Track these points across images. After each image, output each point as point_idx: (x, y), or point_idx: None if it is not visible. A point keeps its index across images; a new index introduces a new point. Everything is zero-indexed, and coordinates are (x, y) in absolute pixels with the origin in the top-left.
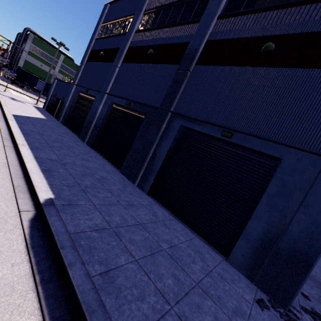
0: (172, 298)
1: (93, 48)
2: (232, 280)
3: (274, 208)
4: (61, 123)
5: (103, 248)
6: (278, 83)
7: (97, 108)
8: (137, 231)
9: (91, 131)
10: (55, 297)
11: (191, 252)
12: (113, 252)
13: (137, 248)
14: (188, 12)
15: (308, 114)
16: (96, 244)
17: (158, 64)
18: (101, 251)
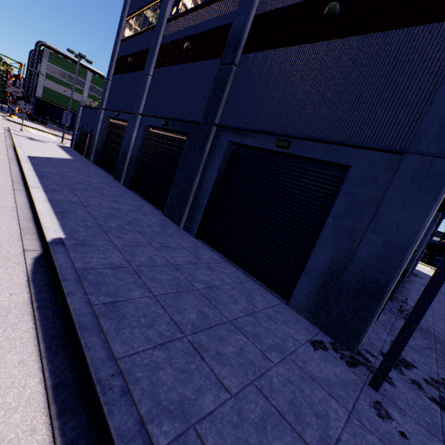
0: (189, 329)
1: (119, 55)
2: (286, 321)
3: (341, 232)
4: (93, 162)
5: (114, 283)
6: (345, 60)
7: (130, 135)
8: (166, 271)
9: (126, 167)
10: (51, 320)
11: (236, 293)
12: (126, 287)
13: (160, 286)
14: None
15: (383, 97)
16: (107, 279)
17: (197, 63)
18: (111, 286)
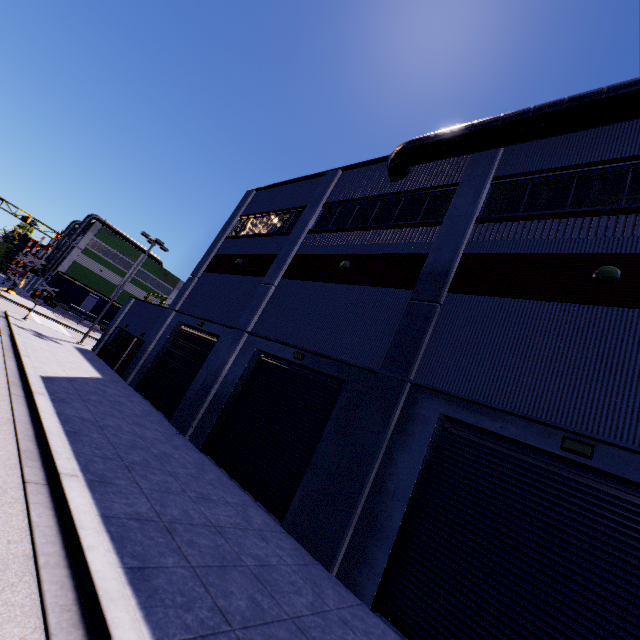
0: None
1: (219, 252)
2: None
3: None
4: (130, 385)
5: None
6: None
7: (224, 359)
8: None
9: (203, 409)
10: None
11: None
12: None
13: None
14: (412, 209)
15: None
16: None
17: (363, 287)
18: None
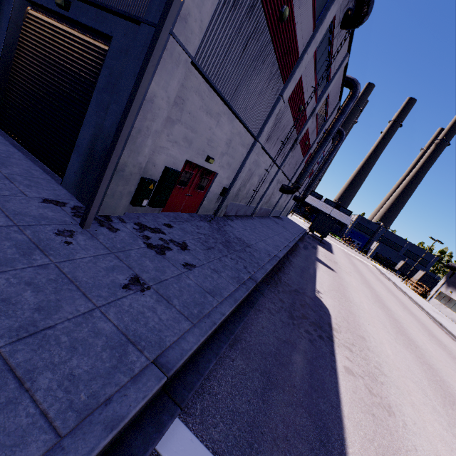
0: None
1: None
2: (32, 186)
3: (102, 107)
4: None
5: None
6: None
7: None
8: None
9: None
10: None
11: None
12: None
13: None
14: None
15: None
16: None
17: None
18: None
